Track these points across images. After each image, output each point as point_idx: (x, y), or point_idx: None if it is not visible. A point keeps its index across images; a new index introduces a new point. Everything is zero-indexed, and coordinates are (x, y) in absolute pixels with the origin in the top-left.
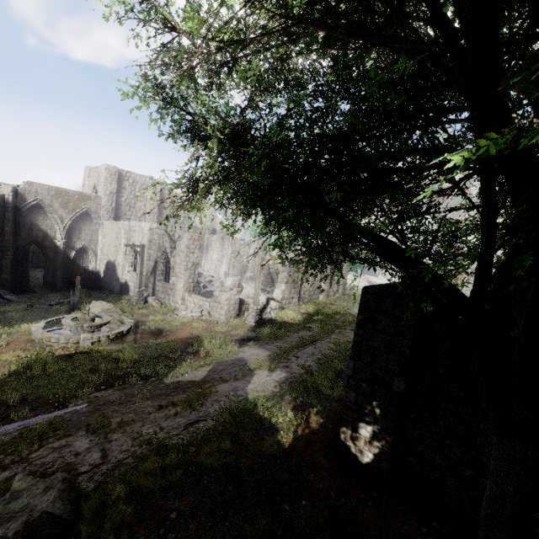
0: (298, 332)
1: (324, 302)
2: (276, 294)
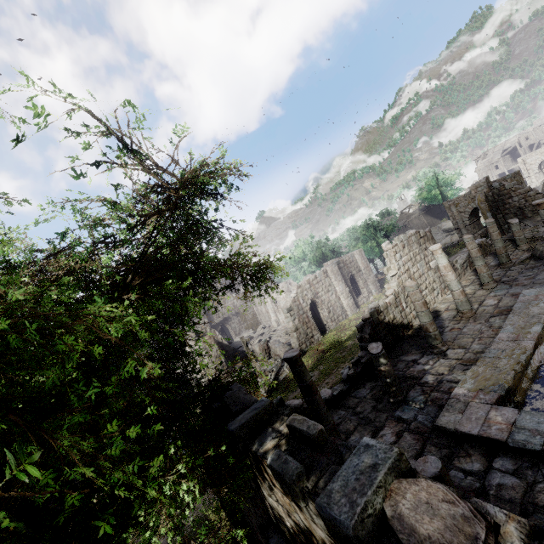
0: (295, 390)
1: (351, 319)
2: (293, 343)
